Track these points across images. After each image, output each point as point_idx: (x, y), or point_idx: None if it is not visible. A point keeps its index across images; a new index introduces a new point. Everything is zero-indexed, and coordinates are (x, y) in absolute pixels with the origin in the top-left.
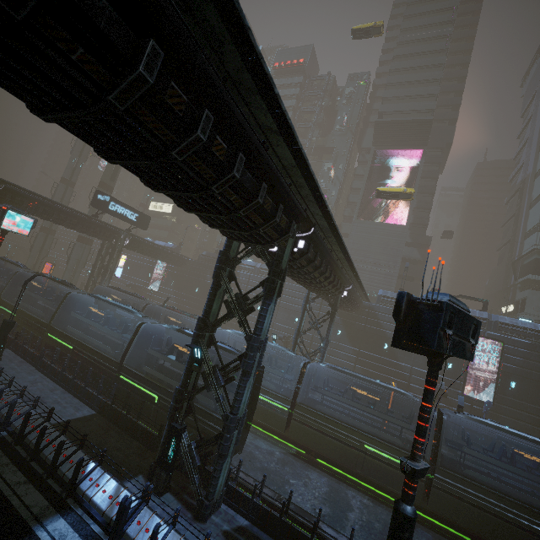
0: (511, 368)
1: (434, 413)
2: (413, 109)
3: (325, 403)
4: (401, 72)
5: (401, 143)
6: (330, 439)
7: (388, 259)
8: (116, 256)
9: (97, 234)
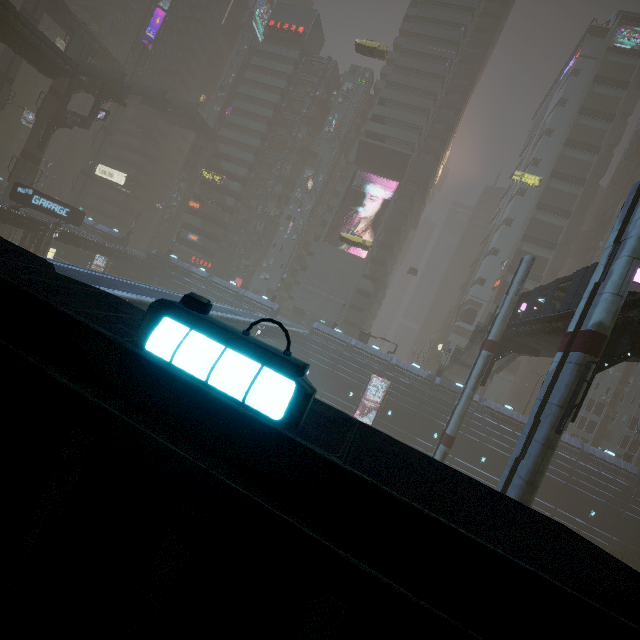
0: (392, 401)
1: None
2: (397, 137)
3: None
4: (397, 88)
5: (380, 169)
6: None
7: (342, 289)
8: (43, 249)
9: (18, 224)
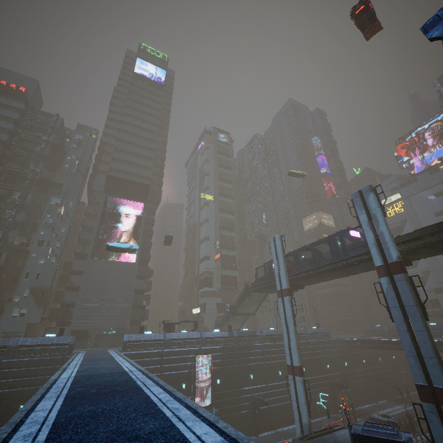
0: (216, 369)
1: None
2: (137, 173)
3: None
4: (126, 143)
5: (128, 195)
6: None
7: (123, 294)
8: None
9: None
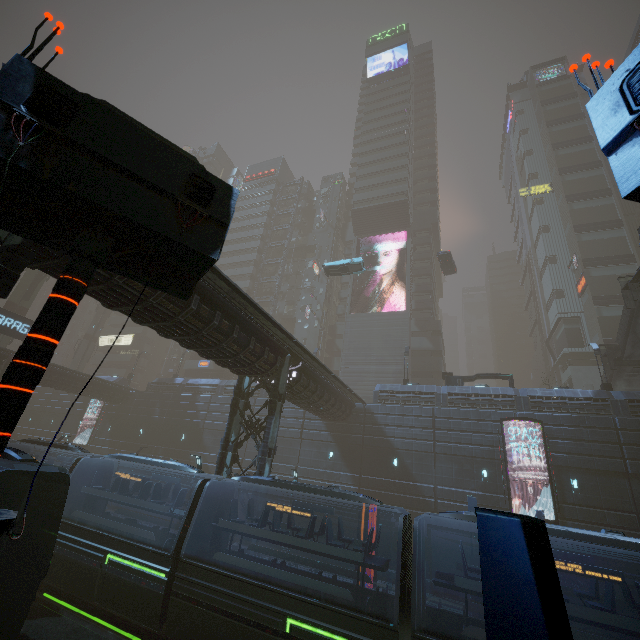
0: (564, 458)
1: (400, 518)
2: (387, 193)
3: (252, 555)
4: (369, 165)
5: (383, 227)
6: (231, 621)
7: (393, 353)
8: None
9: None
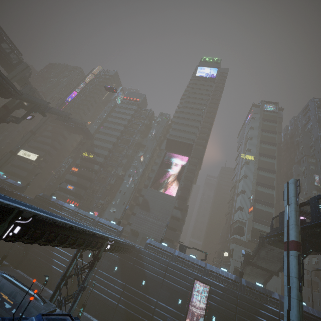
0: (213, 305)
1: None
2: (185, 137)
3: None
4: (182, 119)
5: (178, 151)
6: None
7: (163, 216)
8: None
9: None
